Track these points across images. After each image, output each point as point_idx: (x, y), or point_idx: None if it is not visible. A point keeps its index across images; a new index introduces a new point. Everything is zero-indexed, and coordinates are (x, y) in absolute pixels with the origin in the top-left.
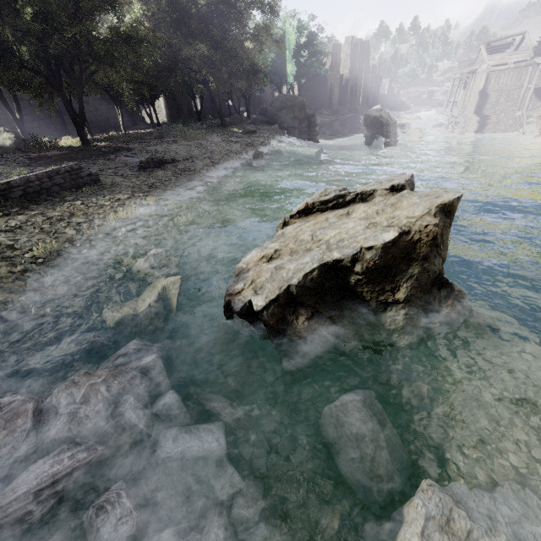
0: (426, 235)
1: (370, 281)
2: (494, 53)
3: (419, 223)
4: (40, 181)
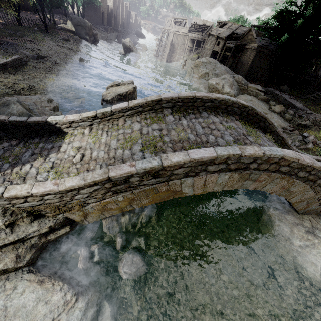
0: (132, 91)
1: (125, 98)
2: (177, 23)
3: (131, 89)
4: (13, 62)
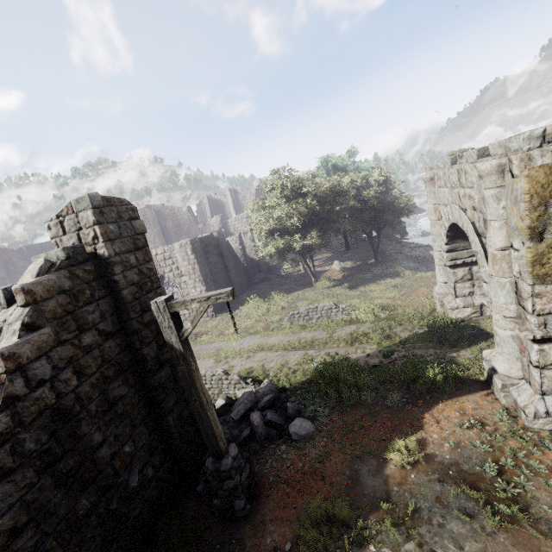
0: None
1: None
2: None
3: None
4: None
